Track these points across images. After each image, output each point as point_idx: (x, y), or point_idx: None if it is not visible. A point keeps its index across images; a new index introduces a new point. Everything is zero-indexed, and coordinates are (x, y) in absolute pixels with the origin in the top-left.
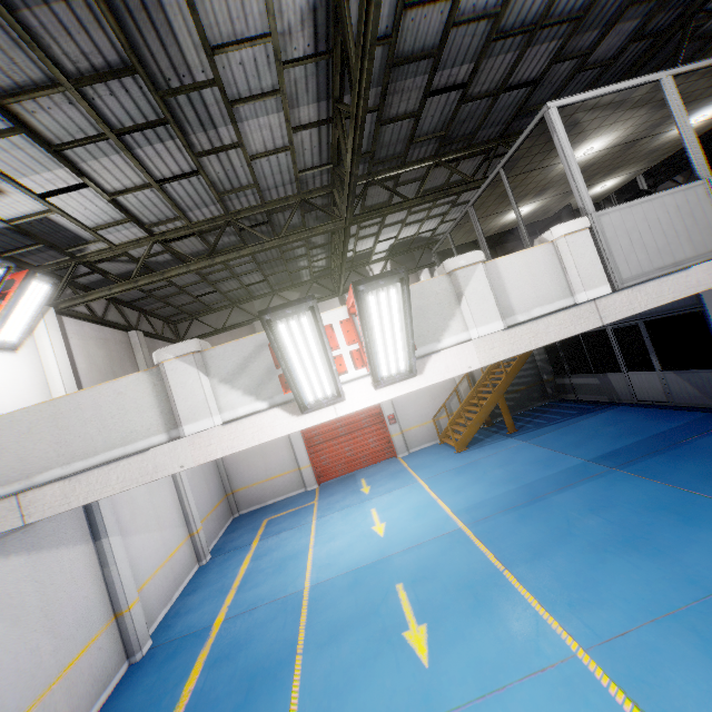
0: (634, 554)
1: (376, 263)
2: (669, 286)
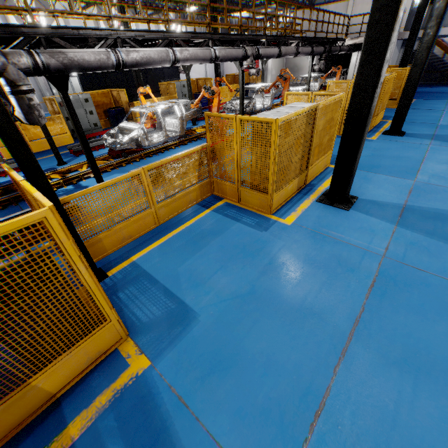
0: None
1: (273, 6)
2: None
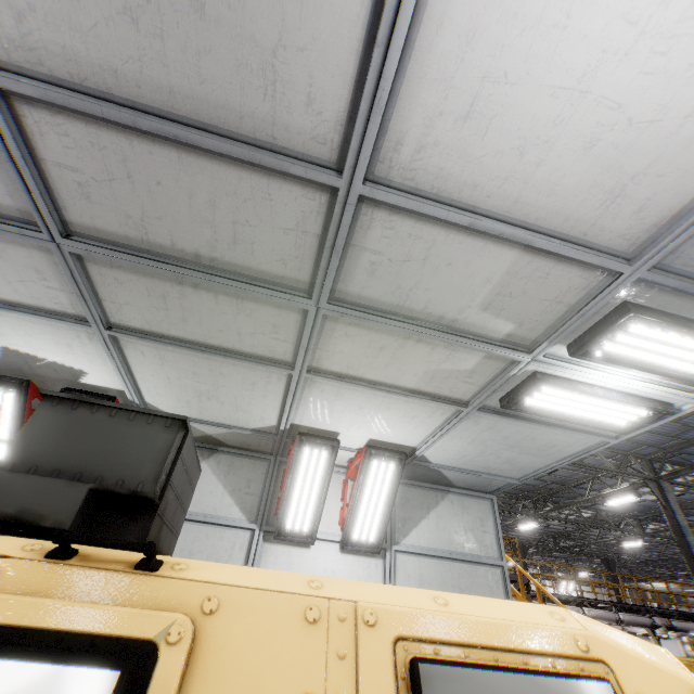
0: None
1: None
2: None
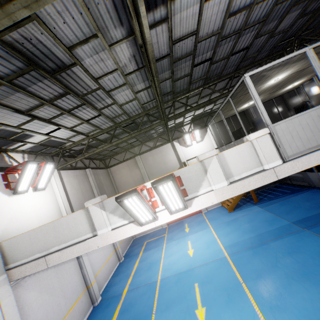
0: (306, 282)
1: (186, 125)
2: (314, 157)
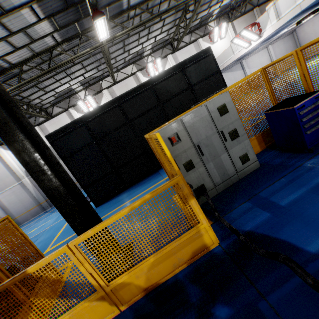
0: None
1: None
2: None
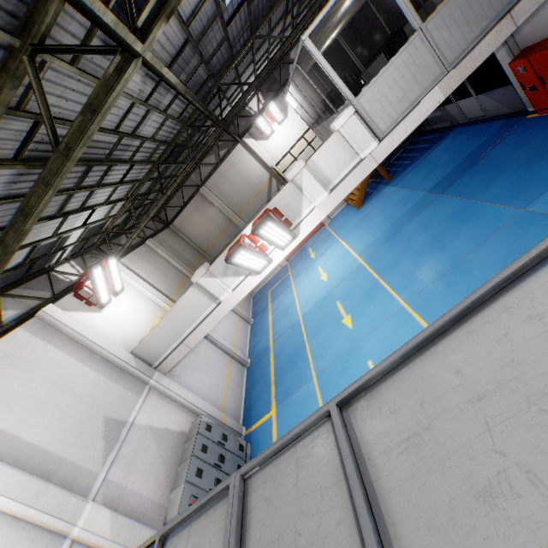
0: (434, 251)
1: (251, 100)
2: (410, 121)
